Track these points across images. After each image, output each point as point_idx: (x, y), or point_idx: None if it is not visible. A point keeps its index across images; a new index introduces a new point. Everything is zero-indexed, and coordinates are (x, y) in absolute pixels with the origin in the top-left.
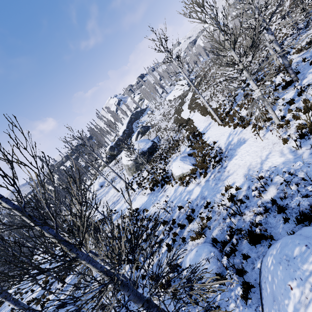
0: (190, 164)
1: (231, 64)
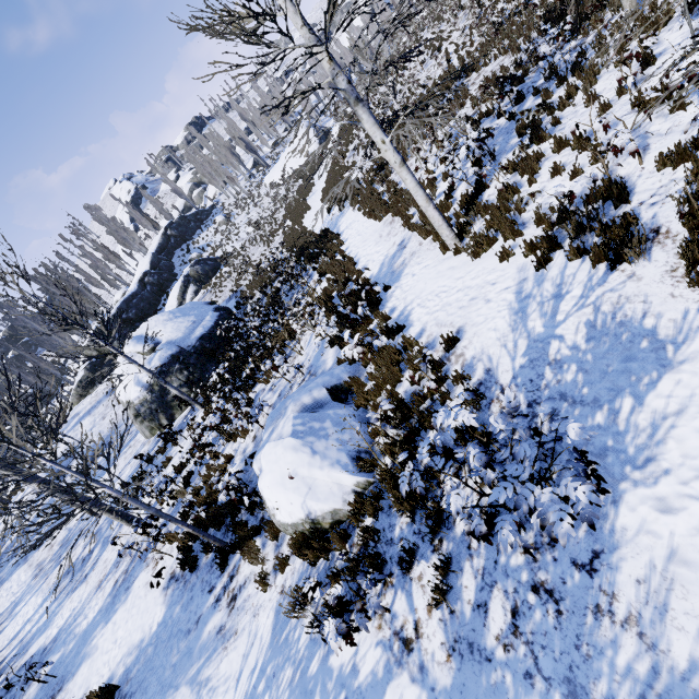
0: (343, 457)
1: None
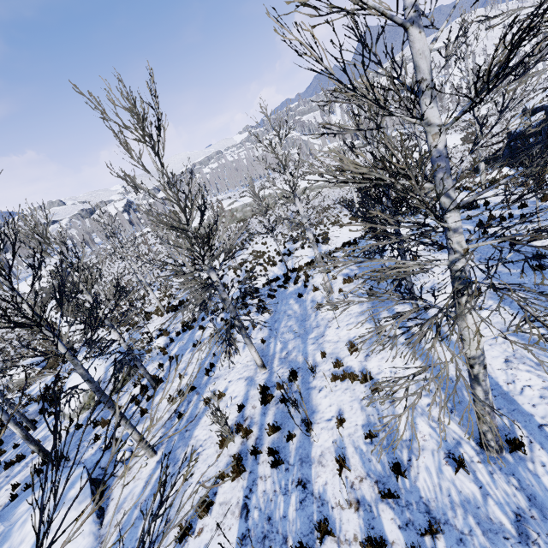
0: (38, 366)
1: None
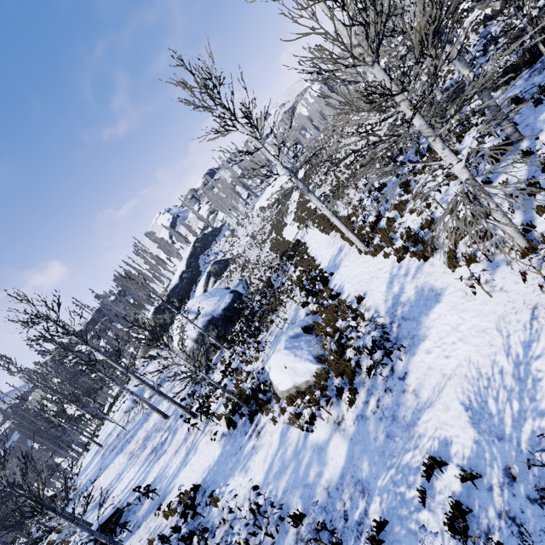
0: (310, 357)
1: (380, 93)
